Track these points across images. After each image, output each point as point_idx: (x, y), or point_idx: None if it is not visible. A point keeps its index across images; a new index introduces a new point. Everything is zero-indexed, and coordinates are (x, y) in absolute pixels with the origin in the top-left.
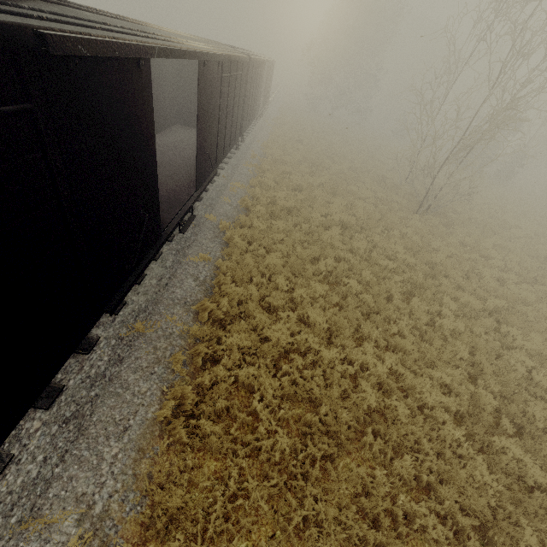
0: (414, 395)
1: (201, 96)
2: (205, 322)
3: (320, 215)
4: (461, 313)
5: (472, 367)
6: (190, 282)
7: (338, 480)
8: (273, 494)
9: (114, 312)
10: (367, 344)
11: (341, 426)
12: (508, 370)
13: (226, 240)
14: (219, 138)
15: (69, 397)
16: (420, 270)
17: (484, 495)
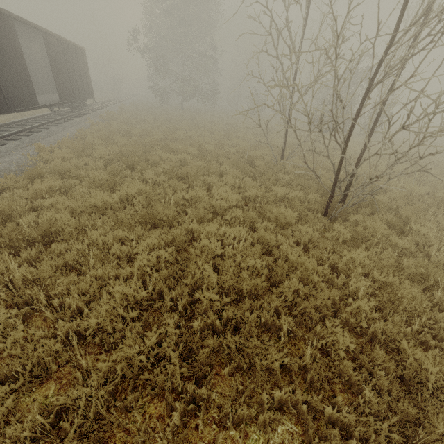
0: None
1: None
2: None
3: None
4: None
5: None
6: None
7: None
8: None
9: None
10: None
11: None
12: None
13: None
14: None
15: None
16: None
17: None
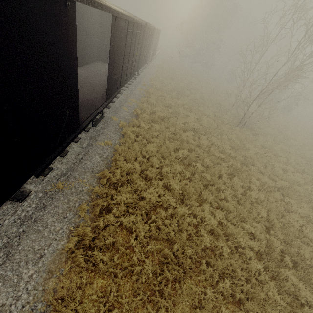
0: (232, 239)
1: (112, 39)
2: (104, 184)
3: (181, 123)
4: (262, 188)
5: (267, 222)
6: (97, 158)
7: (182, 295)
8: (138, 304)
9: (44, 174)
10: (205, 204)
11: (186, 259)
12: (289, 226)
13: (122, 133)
14: (123, 70)
15: (3, 232)
16: (239, 160)
17: (274, 308)
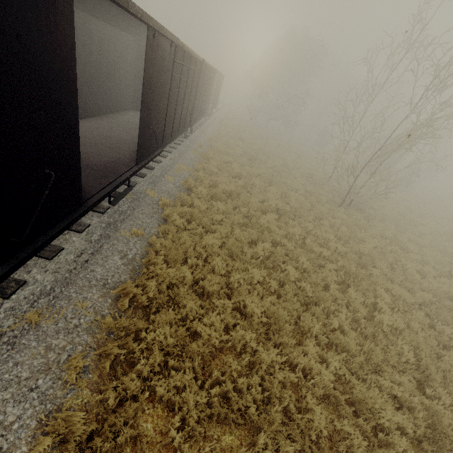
0: (365, 412)
1: (148, 67)
2: (125, 309)
3: (257, 201)
4: (394, 305)
5: (416, 370)
6: (115, 260)
7: None
8: None
9: (4, 295)
10: (308, 341)
11: None
12: None
13: (164, 217)
14: (167, 119)
15: None
16: (351, 259)
17: None
